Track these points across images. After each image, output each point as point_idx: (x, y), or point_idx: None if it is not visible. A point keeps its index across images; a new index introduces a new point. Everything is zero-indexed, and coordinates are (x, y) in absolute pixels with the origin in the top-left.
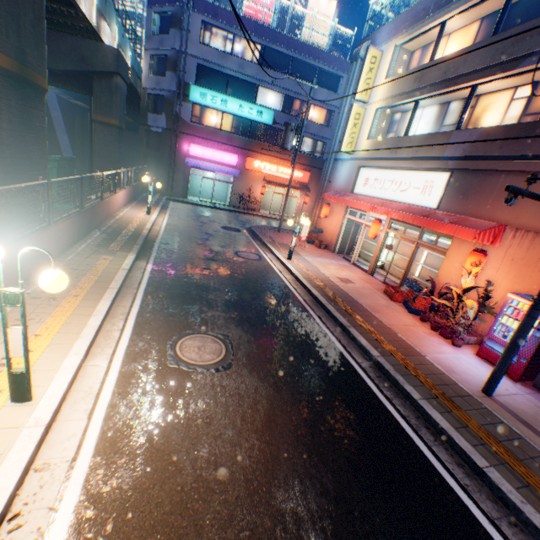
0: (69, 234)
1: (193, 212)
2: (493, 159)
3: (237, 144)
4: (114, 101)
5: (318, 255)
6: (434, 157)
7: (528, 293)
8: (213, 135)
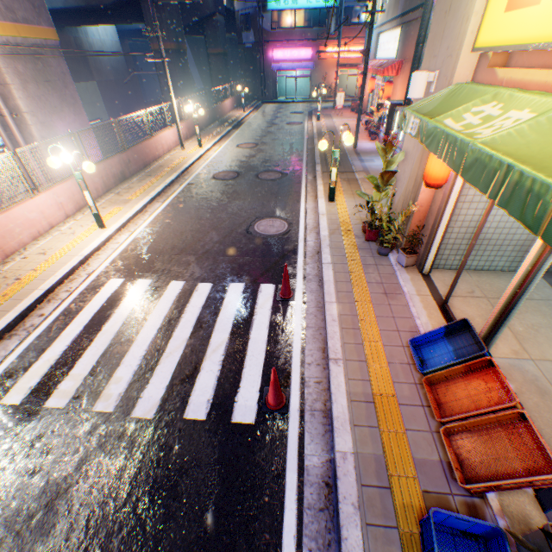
0: (206, 121)
1: (276, 108)
2: (406, 14)
3: (309, 38)
4: (217, 36)
5: (348, 118)
6: (395, 18)
7: (402, 100)
8: (289, 36)
